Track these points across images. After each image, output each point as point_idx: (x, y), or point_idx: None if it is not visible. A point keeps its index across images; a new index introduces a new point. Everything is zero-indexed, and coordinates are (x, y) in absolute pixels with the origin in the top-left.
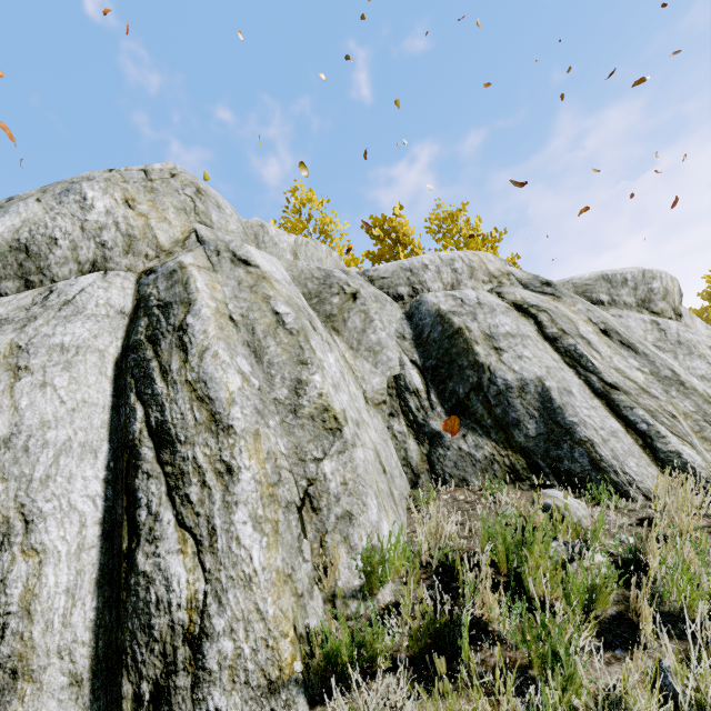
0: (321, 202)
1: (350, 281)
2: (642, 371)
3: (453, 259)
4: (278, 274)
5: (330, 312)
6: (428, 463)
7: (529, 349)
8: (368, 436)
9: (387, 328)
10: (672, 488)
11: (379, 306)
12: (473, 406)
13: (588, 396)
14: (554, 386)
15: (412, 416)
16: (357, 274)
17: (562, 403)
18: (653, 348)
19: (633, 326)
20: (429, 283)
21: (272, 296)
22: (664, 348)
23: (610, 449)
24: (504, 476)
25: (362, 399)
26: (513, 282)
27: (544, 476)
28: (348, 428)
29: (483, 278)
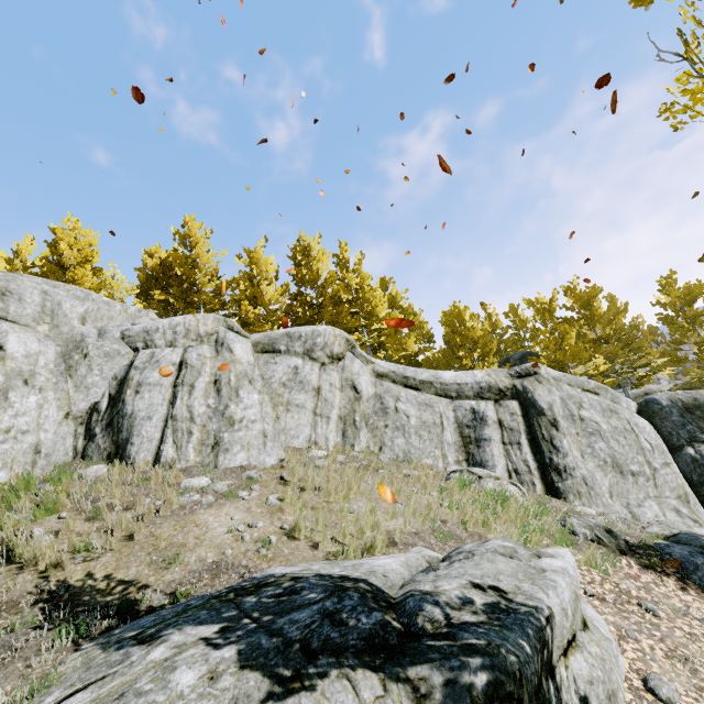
0: (205, 234)
1: (92, 345)
2: (209, 407)
3: (179, 324)
4: (20, 353)
5: (71, 365)
6: (84, 449)
7: (151, 393)
8: (36, 437)
9: (105, 373)
10: (149, 466)
11: (106, 359)
12: (114, 422)
13: (162, 420)
14: (143, 415)
15: (90, 425)
16: (116, 334)
17: (137, 425)
18: (248, 390)
19: (280, 370)
20: (157, 341)
21: (0, 370)
22: (288, 385)
23: (139, 447)
24: (106, 457)
25: (62, 416)
26: (210, 341)
27: (116, 458)
28: (5, 435)
29: (193, 337)
